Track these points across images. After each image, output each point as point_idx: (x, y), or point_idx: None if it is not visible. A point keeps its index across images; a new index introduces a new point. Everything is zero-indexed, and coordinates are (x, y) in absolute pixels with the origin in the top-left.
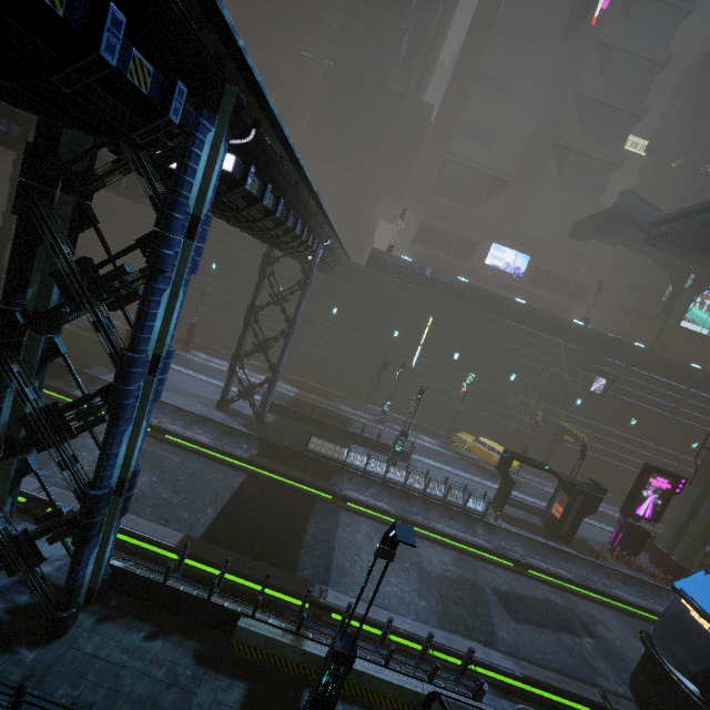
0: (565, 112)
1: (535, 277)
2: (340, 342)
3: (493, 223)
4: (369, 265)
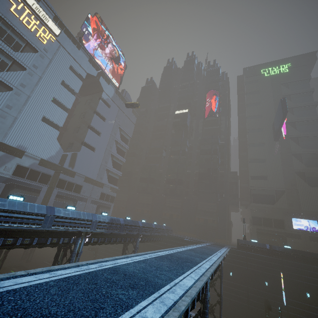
0: (292, 161)
1: None
2: (238, 291)
3: (286, 209)
4: (238, 248)
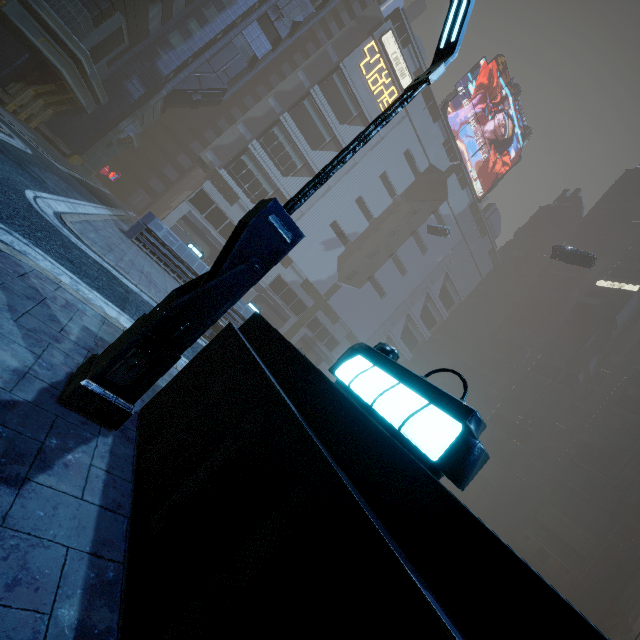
0: None
1: None
2: None
3: None
4: None
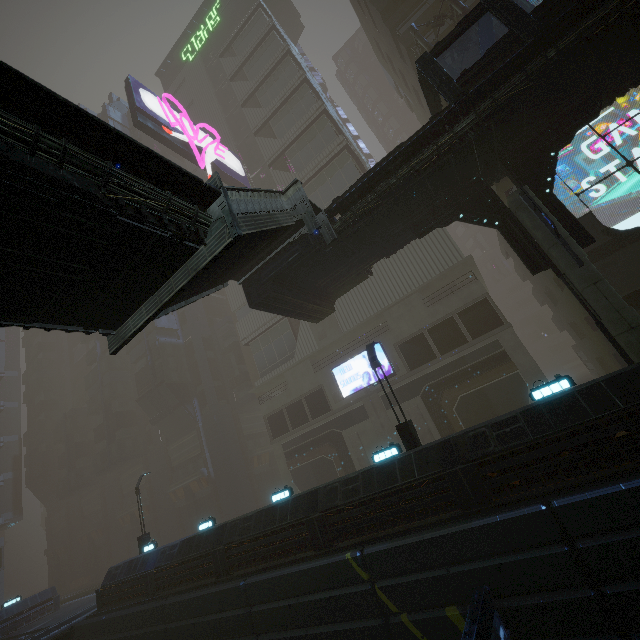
0: None
1: (410, 356)
2: None
3: (316, 353)
4: (100, 607)
